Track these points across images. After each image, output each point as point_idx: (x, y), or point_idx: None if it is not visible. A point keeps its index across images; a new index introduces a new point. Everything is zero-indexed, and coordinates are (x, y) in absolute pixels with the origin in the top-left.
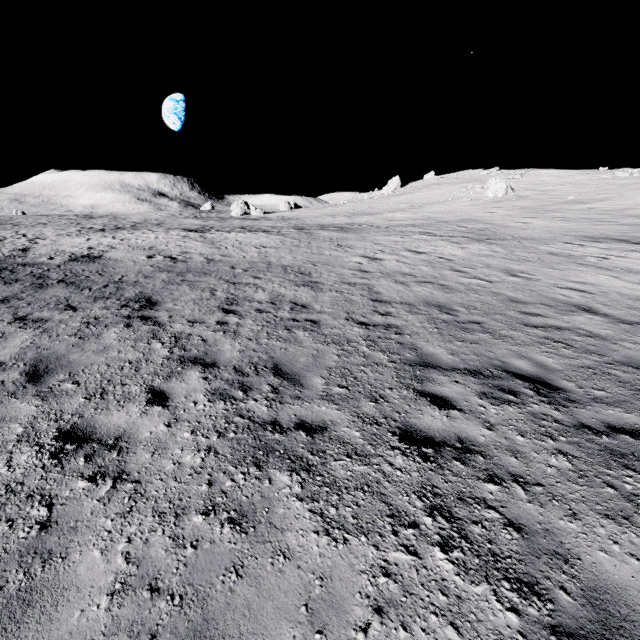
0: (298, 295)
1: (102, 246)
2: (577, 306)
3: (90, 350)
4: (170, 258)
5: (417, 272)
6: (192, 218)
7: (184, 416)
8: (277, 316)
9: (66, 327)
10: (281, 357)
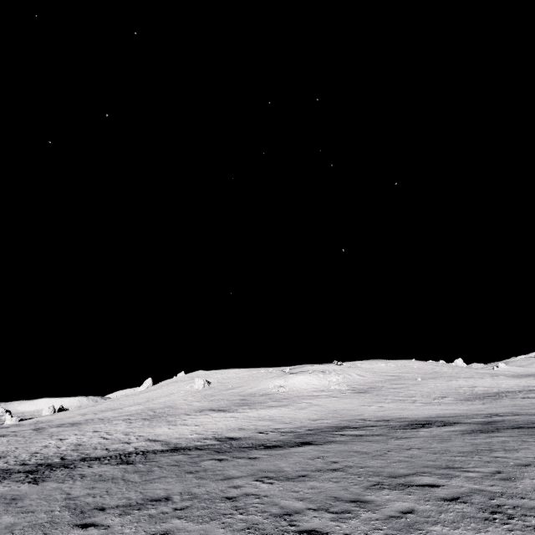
0: None
1: None
2: (125, 441)
3: None
4: None
5: (78, 441)
6: None
7: None
8: None
9: None
10: None
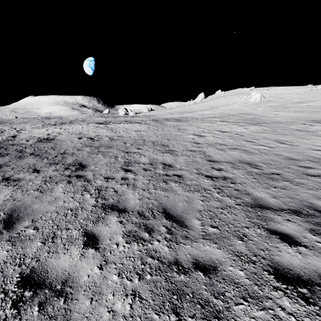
0: (165, 158)
1: (54, 133)
2: None
3: (46, 201)
4: (90, 138)
5: (227, 143)
6: (99, 117)
7: (111, 258)
8: (156, 173)
9: (32, 184)
10: (166, 203)
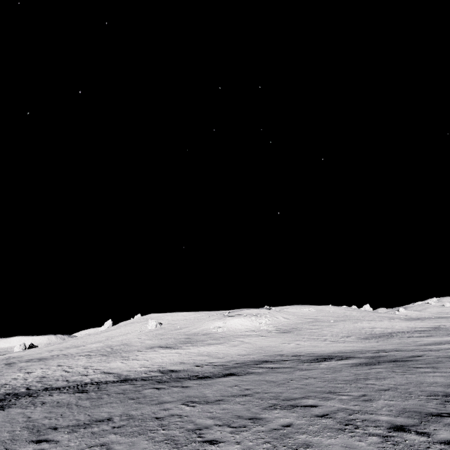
0: None
1: None
2: (83, 374)
3: None
4: None
5: (43, 374)
6: None
7: None
8: None
9: None
10: None
